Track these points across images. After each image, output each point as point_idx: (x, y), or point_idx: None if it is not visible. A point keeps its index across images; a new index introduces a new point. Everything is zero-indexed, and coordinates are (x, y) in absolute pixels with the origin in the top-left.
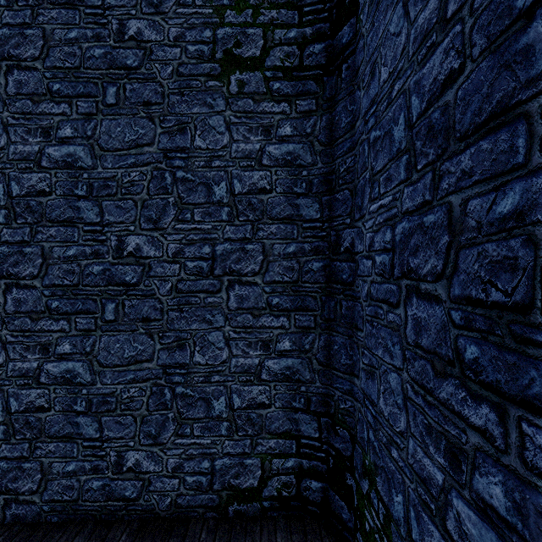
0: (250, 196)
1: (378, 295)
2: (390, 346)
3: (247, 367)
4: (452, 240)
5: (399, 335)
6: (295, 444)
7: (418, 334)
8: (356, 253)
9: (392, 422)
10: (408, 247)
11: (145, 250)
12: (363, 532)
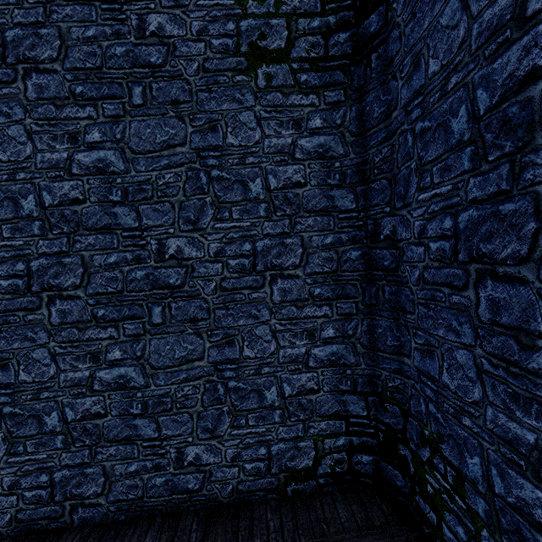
0: (285, 191)
1: (436, 280)
2: (456, 326)
3: (295, 357)
4: (541, 227)
5: (468, 315)
6: (345, 423)
7: (496, 313)
8: (399, 240)
9: (462, 394)
10: (478, 234)
11: (186, 251)
12: (425, 494)
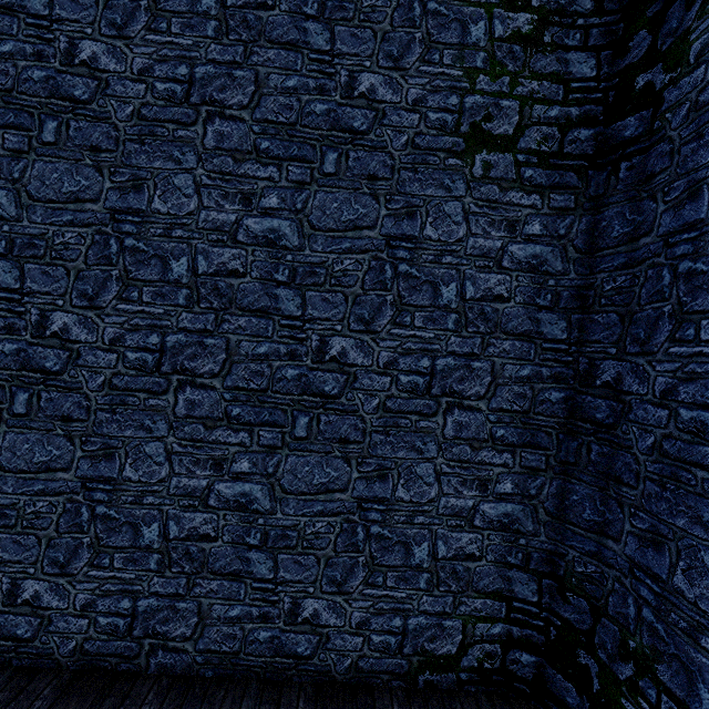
0: (483, 304)
1: (683, 456)
2: None
3: (458, 510)
4: None
5: None
6: (506, 607)
7: None
8: (625, 392)
9: (705, 607)
10: None
11: (351, 356)
12: None
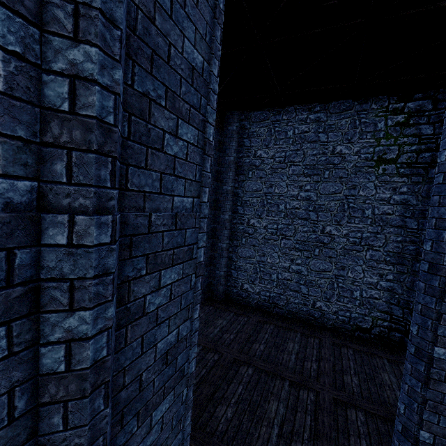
0: (382, 216)
1: None
2: None
3: (371, 282)
4: None
5: None
6: (389, 317)
7: None
8: None
9: None
10: None
11: (333, 232)
12: None
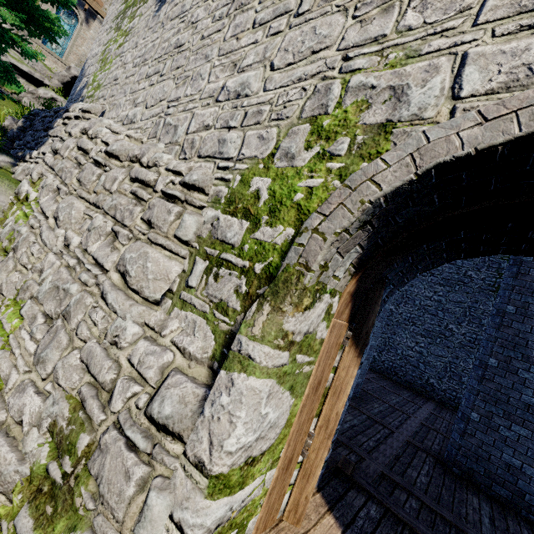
0: None
1: None
2: None
3: None
4: None
5: None
6: None
7: None
8: None
9: None
10: None
11: (454, 329)
12: None
